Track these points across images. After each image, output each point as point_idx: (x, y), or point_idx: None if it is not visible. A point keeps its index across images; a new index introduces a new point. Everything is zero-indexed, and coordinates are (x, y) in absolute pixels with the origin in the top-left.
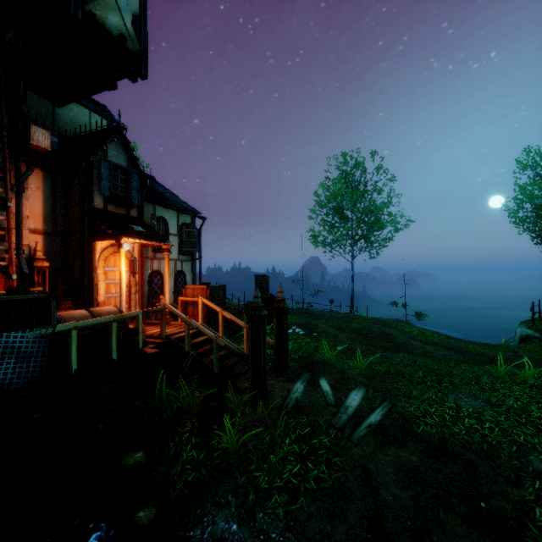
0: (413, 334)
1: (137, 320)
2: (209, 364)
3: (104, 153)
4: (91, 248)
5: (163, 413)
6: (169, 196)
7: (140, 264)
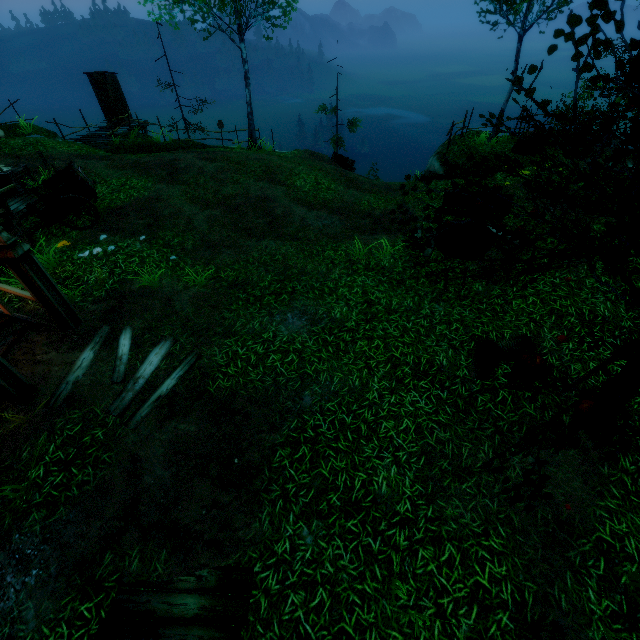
0: (303, 193)
1: None
2: None
3: None
4: None
5: None
6: None
7: None
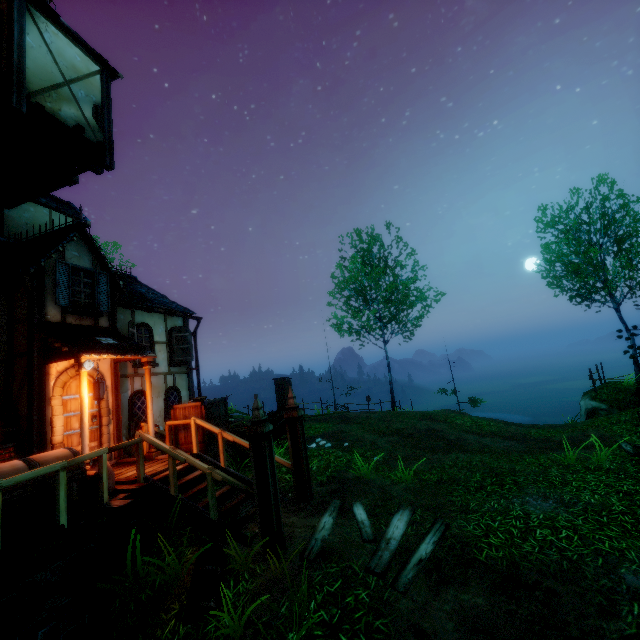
0: (466, 426)
1: (100, 462)
2: (205, 509)
3: (61, 255)
4: (43, 373)
5: (140, 594)
6: (154, 297)
7: (113, 385)
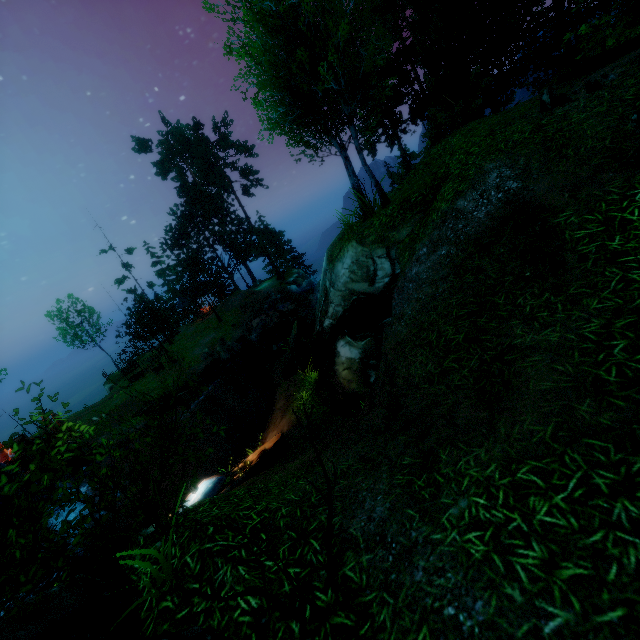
0: (74, 415)
1: None
2: None
3: None
4: None
5: None
6: None
7: None
